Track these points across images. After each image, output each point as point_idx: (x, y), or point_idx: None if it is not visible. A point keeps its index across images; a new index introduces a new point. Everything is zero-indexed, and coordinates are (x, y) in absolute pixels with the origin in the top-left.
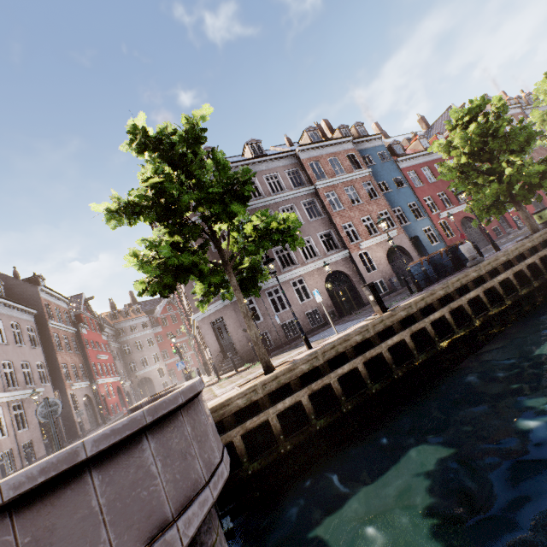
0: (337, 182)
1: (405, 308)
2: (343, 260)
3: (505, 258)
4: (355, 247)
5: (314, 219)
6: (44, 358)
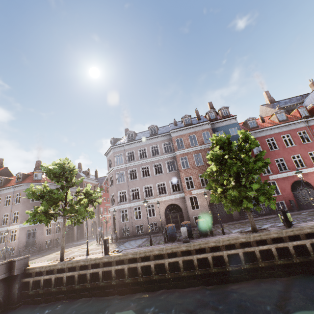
0: (189, 151)
1: (108, 257)
2: (180, 198)
3: (186, 248)
4: (188, 192)
5: (170, 172)
6: None
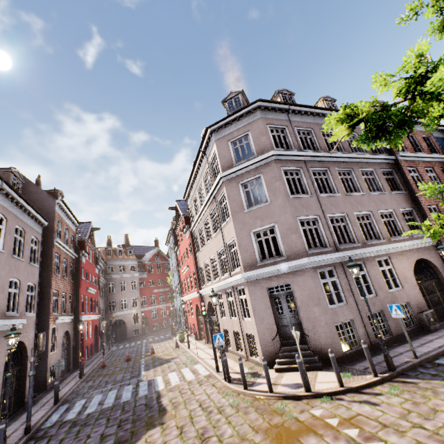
0: (418, 159)
1: None
2: (429, 248)
3: None
4: None
5: (396, 191)
6: (38, 279)
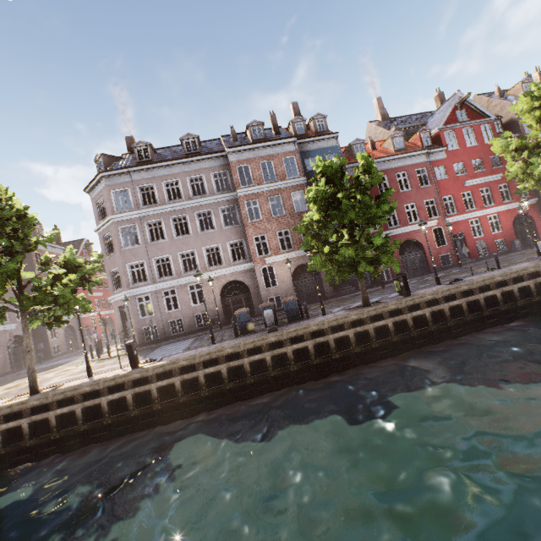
0: (262, 190)
1: (142, 371)
2: (246, 271)
3: (276, 339)
4: (260, 261)
5: (228, 227)
6: None
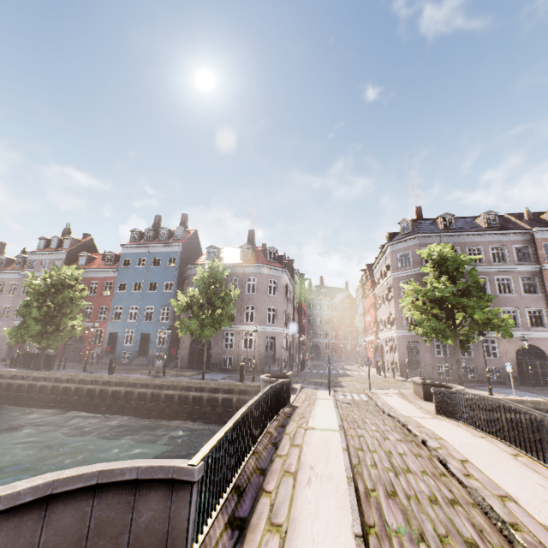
0: None
1: None
2: (545, 339)
3: None
4: None
5: (528, 295)
6: (292, 314)
